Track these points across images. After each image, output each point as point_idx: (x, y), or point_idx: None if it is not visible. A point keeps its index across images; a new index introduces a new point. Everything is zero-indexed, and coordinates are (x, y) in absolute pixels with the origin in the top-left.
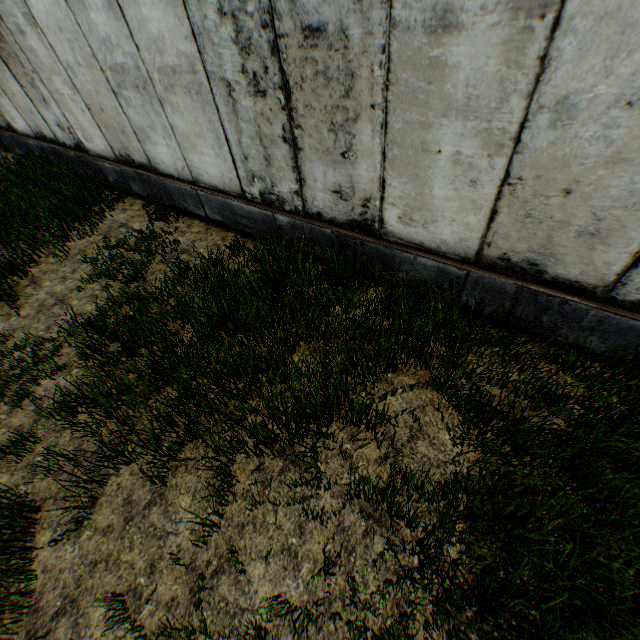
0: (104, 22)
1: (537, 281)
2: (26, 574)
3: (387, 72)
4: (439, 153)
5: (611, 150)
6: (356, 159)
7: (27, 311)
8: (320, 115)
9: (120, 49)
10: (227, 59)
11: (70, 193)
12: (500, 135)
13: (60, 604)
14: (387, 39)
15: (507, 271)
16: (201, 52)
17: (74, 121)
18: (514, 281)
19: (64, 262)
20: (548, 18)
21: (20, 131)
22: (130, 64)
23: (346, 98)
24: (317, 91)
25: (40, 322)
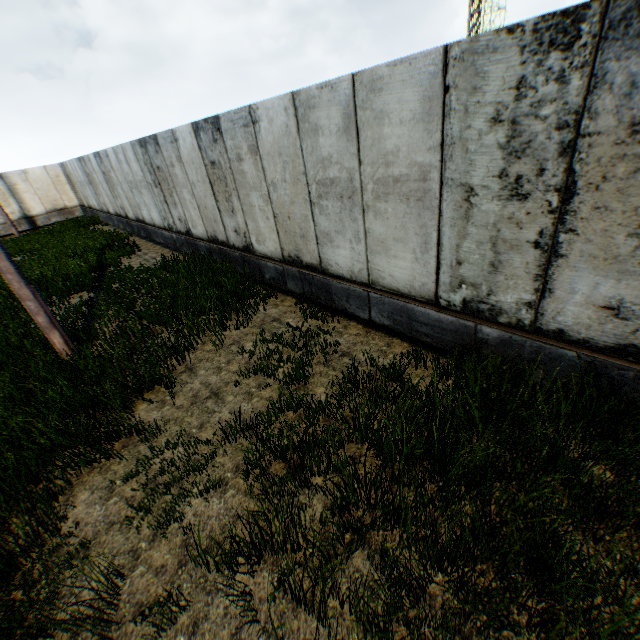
0: (331, 143)
1: None
2: None
3: None
4: None
5: None
6: None
7: (180, 400)
8: (619, 217)
9: (338, 165)
10: (481, 164)
11: (229, 286)
12: None
13: None
14: None
15: None
16: (444, 160)
17: (253, 227)
18: None
19: (218, 351)
20: None
21: (195, 235)
22: (343, 177)
23: None
24: (626, 190)
25: (192, 416)
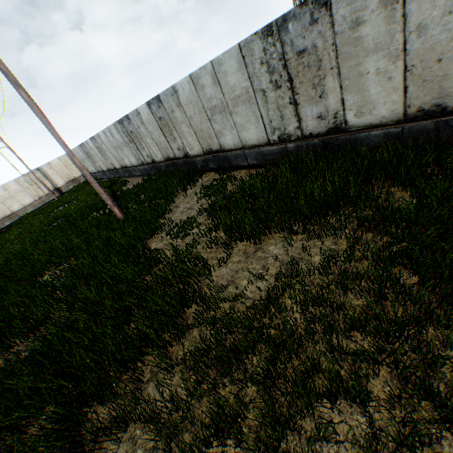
0: (210, 91)
1: (444, 114)
2: (210, 274)
3: (336, 52)
4: (368, 74)
5: (451, 33)
6: (327, 96)
7: (176, 215)
8: (307, 84)
9: (215, 99)
10: (263, 80)
11: (182, 176)
12: (395, 52)
13: (226, 283)
14: (333, 40)
15: (424, 117)
16: (252, 83)
17: (186, 143)
18: (430, 120)
19: (185, 198)
20: (399, 3)
21: (157, 161)
22: (219, 103)
23: (318, 71)
24: (305, 74)
25: (183, 216)
